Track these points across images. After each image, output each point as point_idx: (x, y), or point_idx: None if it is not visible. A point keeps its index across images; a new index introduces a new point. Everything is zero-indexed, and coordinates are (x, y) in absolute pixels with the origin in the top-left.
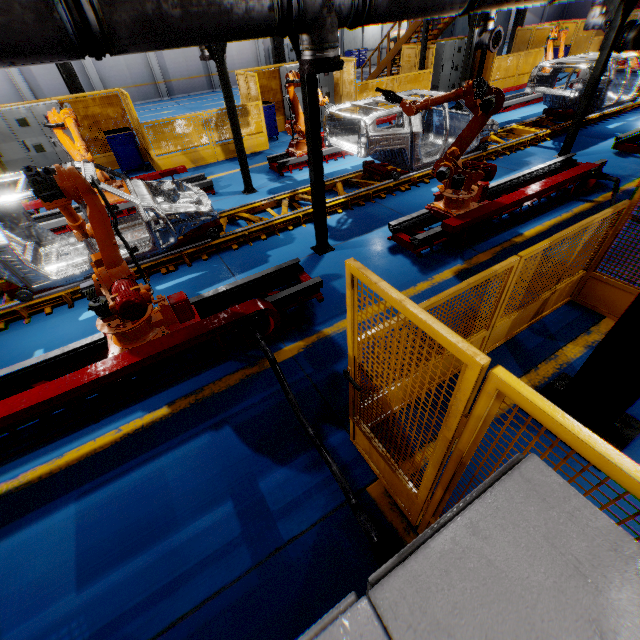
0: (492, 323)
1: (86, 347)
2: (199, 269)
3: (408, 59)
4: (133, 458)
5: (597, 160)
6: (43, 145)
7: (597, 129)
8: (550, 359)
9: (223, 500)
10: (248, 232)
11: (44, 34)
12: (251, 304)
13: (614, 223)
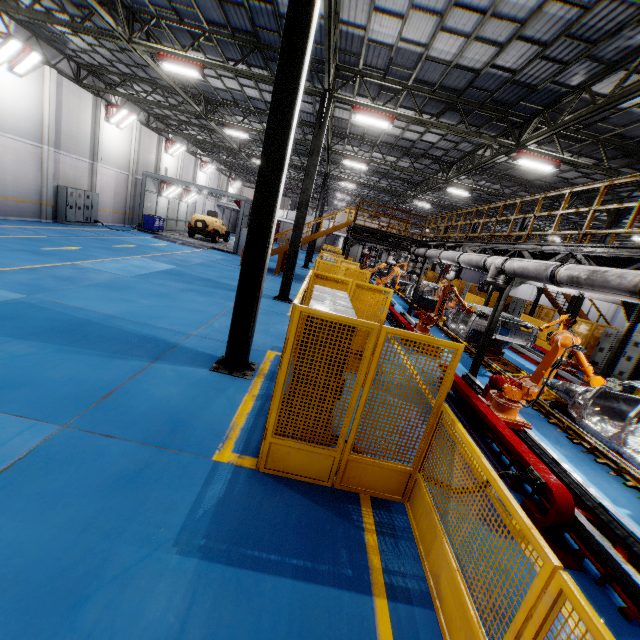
0: None
1: None
2: None
3: None
4: None
5: None
6: None
7: None
8: None
9: None
10: None
11: None
12: None
13: None
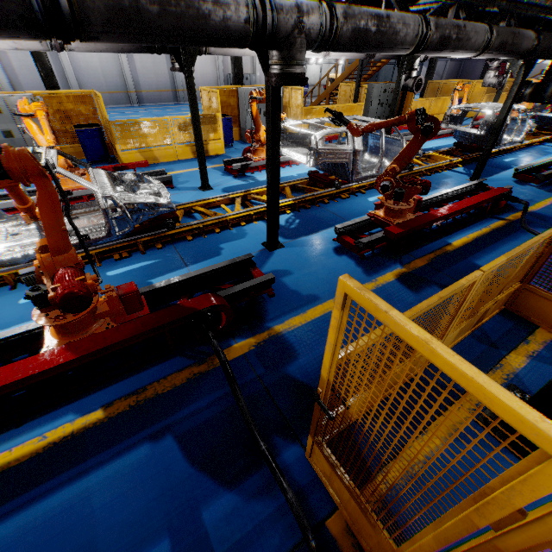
0: (447, 332)
1: (20, 336)
2: (152, 257)
3: (344, 93)
4: (55, 475)
5: (502, 185)
6: (13, 131)
7: (497, 161)
8: (496, 368)
9: (158, 537)
10: (203, 225)
11: (6, 6)
12: (204, 299)
13: (549, 242)
